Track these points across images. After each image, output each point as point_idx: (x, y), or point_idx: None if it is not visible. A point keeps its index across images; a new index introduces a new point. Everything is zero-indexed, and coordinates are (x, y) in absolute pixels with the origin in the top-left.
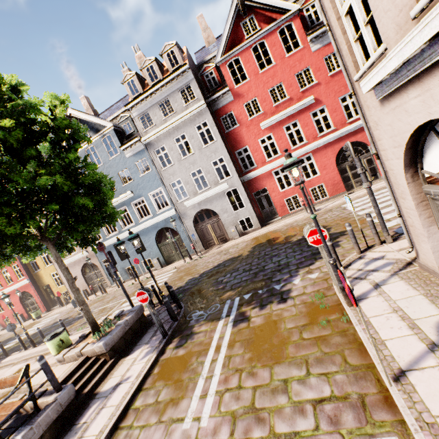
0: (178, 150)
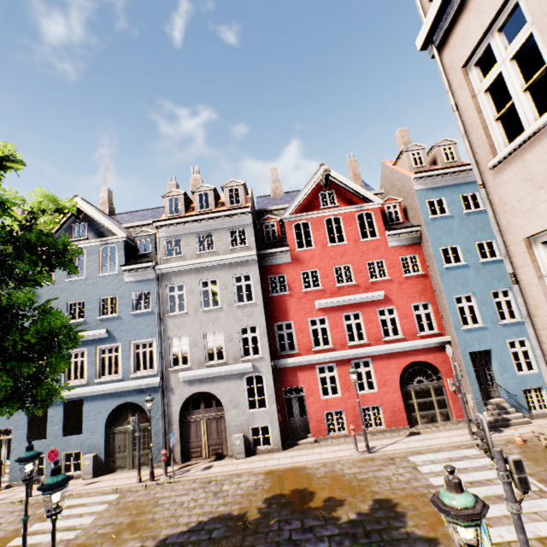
0: (200, 296)
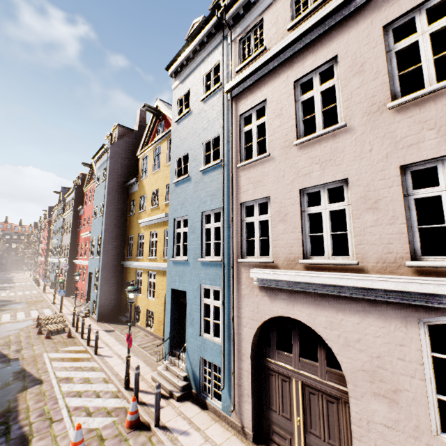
0: (67, 229)
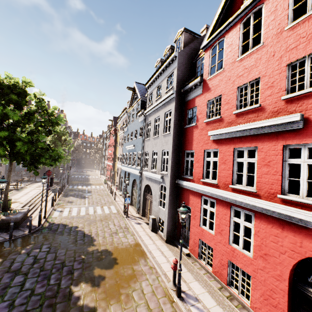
0: (153, 129)
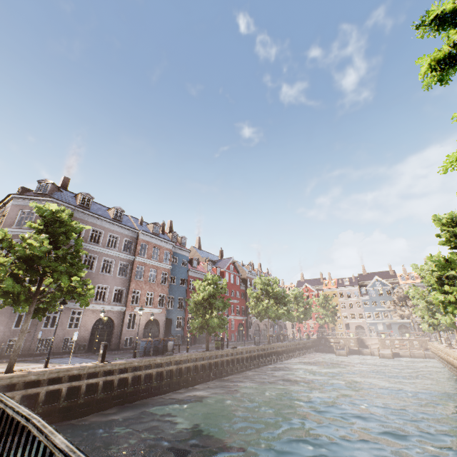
0: None
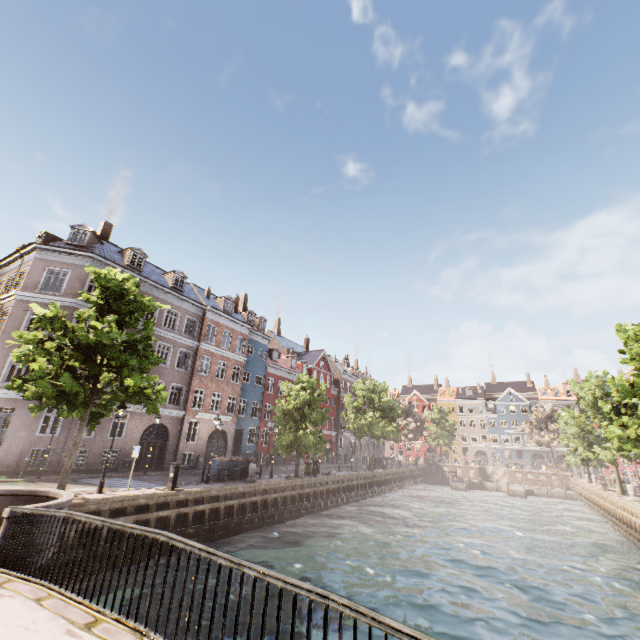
0: None
